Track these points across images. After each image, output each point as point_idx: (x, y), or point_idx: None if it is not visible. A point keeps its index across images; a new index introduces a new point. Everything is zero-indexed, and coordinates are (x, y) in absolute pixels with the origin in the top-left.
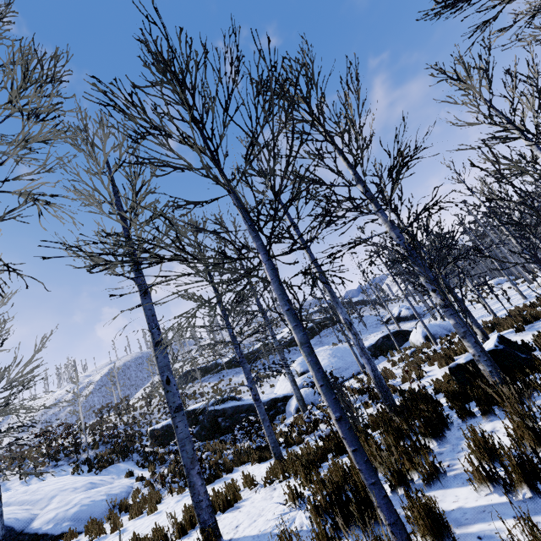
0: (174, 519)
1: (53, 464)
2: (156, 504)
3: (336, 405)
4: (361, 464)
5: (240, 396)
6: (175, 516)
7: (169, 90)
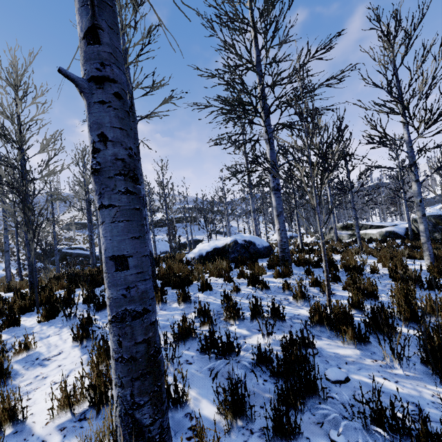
0: None
1: None
2: None
3: (18, 261)
4: (19, 271)
5: (96, 248)
6: None
7: (3, 175)
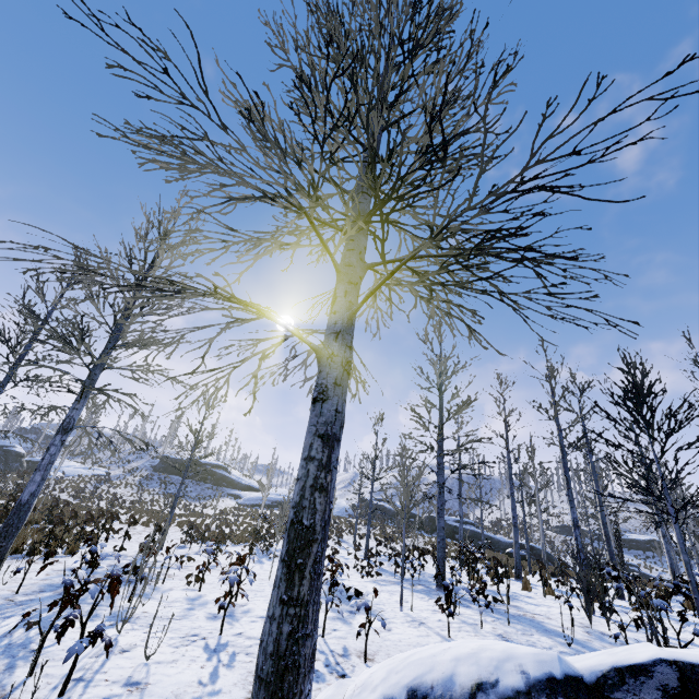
0: None
1: None
2: None
3: None
4: None
5: None
6: None
7: None
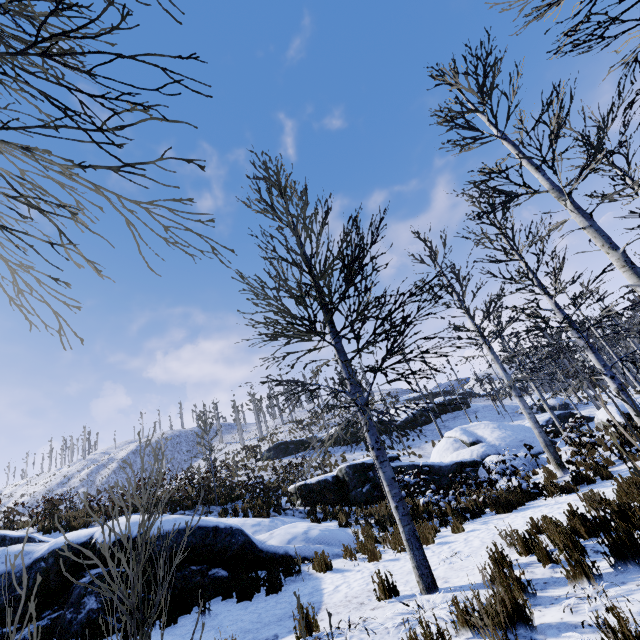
0: (596, 501)
1: (177, 513)
2: (435, 532)
3: None
4: None
5: None
6: (597, 497)
7: None
